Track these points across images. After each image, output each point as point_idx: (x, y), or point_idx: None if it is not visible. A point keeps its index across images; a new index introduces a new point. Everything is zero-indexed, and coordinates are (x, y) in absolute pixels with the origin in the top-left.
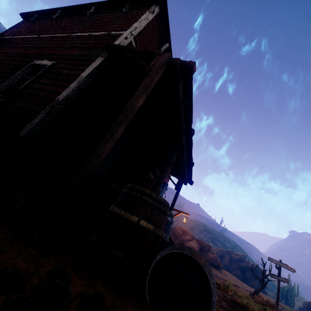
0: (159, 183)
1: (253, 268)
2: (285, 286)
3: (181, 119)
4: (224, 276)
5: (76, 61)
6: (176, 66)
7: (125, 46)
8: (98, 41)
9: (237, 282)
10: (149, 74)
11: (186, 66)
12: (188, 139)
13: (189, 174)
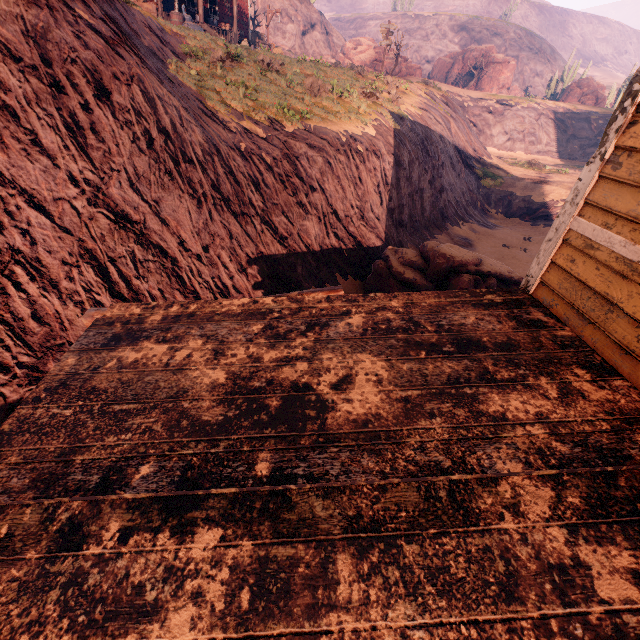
0: (199, 0)
1: (491, 63)
2: (555, 75)
3: None
4: None
5: None
6: None
7: None
8: None
9: None
10: None
11: None
12: None
13: None
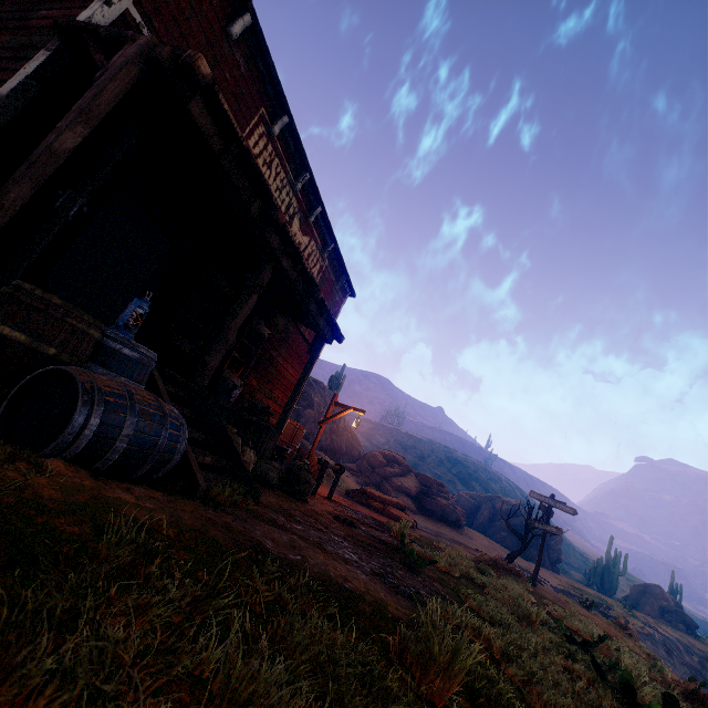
0: (226, 328)
1: None
2: (600, 559)
3: (237, 188)
4: (465, 538)
5: (0, 62)
6: (161, 64)
7: (83, 22)
8: (55, 11)
9: (494, 550)
10: (98, 83)
11: (182, 63)
12: (286, 236)
13: (330, 319)
